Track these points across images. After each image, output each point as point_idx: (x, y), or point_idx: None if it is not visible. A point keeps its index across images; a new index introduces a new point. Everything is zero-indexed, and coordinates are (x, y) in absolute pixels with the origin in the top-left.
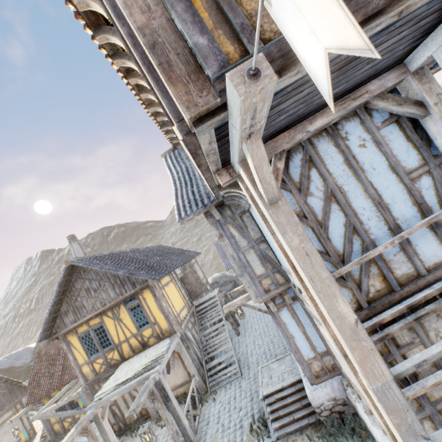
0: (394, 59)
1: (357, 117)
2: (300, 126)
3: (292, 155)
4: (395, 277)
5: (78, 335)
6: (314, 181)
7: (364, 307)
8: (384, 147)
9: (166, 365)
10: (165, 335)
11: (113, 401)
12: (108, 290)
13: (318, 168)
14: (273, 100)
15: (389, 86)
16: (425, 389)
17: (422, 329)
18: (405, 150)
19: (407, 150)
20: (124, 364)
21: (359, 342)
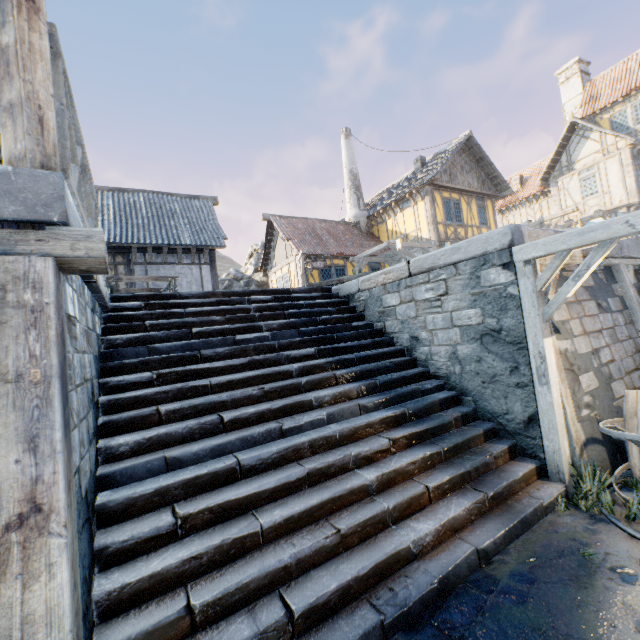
0: None
1: None
2: None
3: None
4: None
5: (442, 197)
6: None
7: None
8: None
9: None
10: None
11: None
12: (473, 179)
13: None
14: None
15: None
16: None
17: None
18: None
19: None
20: None
21: None
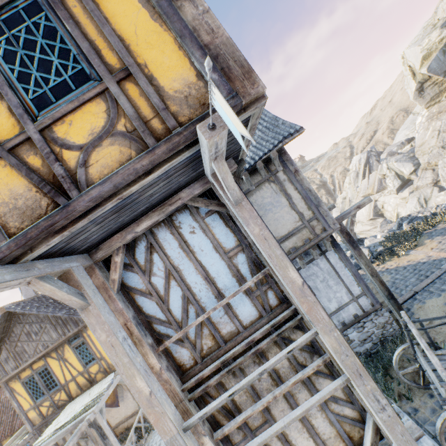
0: (189, 179)
1: (187, 209)
2: (130, 228)
3: (138, 243)
4: (222, 335)
5: (21, 380)
6: (156, 264)
7: (198, 362)
8: (208, 233)
9: (115, 399)
10: (112, 369)
11: (63, 442)
12: (49, 332)
13: (158, 252)
14: (57, 246)
15: (196, 193)
16: (237, 424)
17: (244, 373)
18: (225, 233)
19: (227, 233)
20: (70, 404)
21: (153, 408)
